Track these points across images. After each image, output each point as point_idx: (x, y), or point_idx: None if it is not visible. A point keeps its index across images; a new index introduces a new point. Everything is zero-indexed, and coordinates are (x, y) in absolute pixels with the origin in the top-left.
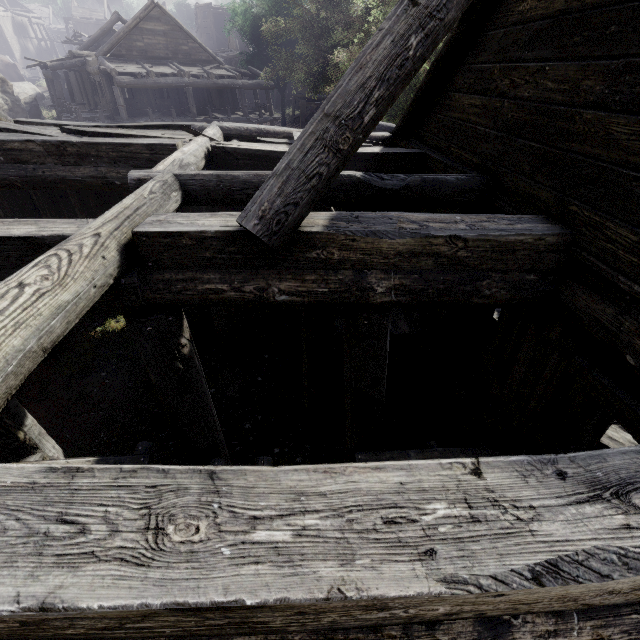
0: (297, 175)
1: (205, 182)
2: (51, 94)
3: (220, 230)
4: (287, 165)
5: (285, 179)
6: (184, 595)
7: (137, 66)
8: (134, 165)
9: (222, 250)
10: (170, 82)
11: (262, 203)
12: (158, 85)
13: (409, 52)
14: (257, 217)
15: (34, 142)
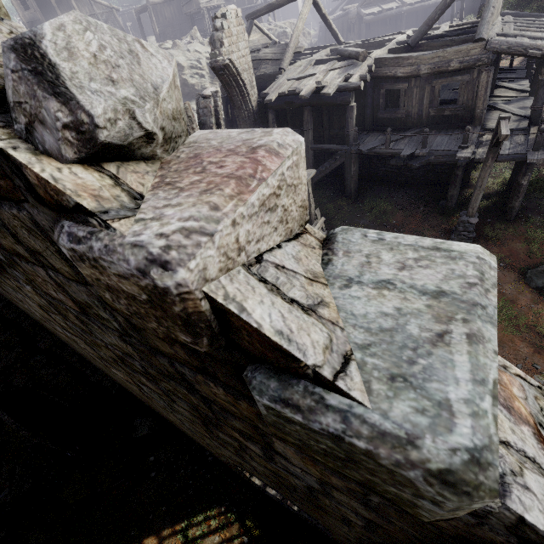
0: (419, 32)
1: (402, 43)
2: (324, 37)
3: (403, 46)
4: (418, 30)
5: (417, 33)
6: (395, 57)
7: (377, 8)
8: (381, 48)
9: (402, 51)
10: (393, 13)
11: (412, 38)
12: (386, 17)
13: (447, 3)
14: (410, 41)
15: (357, 45)
